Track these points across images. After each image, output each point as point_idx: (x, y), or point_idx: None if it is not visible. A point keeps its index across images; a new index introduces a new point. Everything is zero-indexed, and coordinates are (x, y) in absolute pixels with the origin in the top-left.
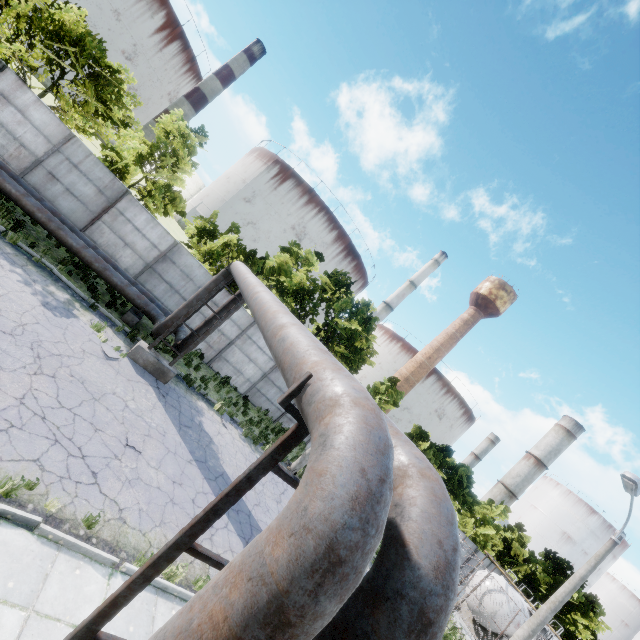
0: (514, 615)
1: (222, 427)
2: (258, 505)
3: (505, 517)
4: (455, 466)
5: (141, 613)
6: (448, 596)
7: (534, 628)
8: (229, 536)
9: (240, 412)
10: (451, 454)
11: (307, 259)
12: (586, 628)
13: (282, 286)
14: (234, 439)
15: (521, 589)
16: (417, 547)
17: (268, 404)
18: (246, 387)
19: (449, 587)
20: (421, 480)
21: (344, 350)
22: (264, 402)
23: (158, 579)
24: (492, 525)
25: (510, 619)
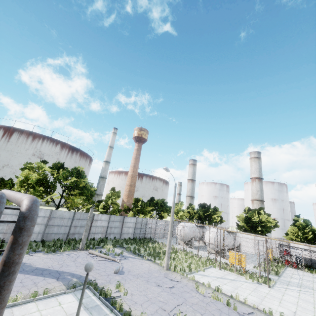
0: (183, 228)
1: (30, 256)
2: (62, 267)
3: (182, 205)
4: (157, 202)
5: (5, 314)
6: (31, 211)
7: (171, 224)
8: (47, 281)
9: (41, 247)
10: (154, 199)
11: (39, 166)
12: (218, 217)
13: (32, 185)
14: (40, 256)
15: (194, 221)
16: (22, 209)
17: (57, 235)
18: (40, 237)
19: (30, 210)
20: (25, 199)
21: (78, 191)
22: (54, 236)
23: (9, 304)
24: (181, 211)
25: (190, 232)
